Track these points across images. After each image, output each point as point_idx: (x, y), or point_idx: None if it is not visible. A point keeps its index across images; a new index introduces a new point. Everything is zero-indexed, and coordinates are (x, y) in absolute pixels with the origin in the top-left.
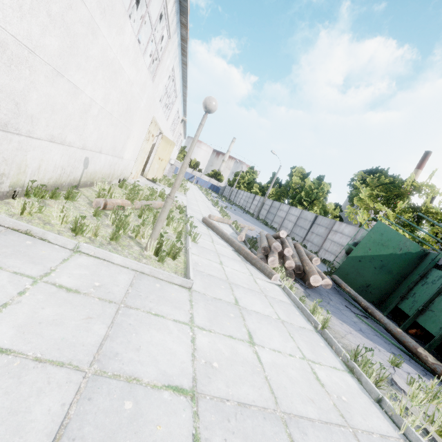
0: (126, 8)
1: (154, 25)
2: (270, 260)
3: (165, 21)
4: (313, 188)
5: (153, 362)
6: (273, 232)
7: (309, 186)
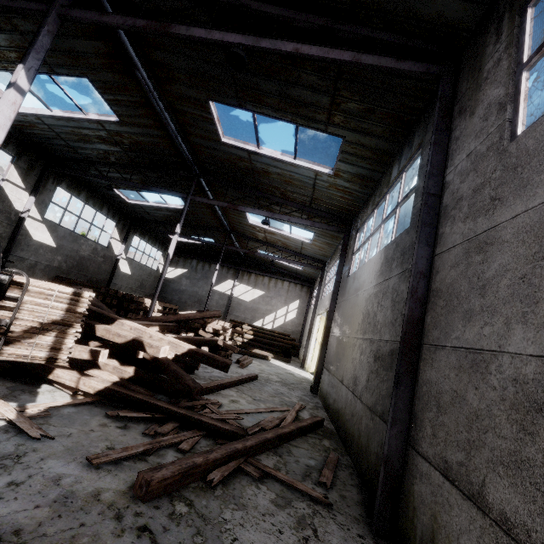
0: (392, 237)
1: (372, 231)
2: None
3: (366, 221)
4: None
5: None
6: None
7: None
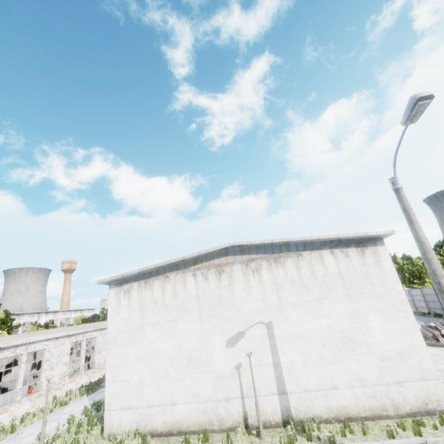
0: None
1: None
2: (440, 340)
3: None
4: (410, 268)
5: (443, 368)
6: (416, 316)
7: (407, 268)
